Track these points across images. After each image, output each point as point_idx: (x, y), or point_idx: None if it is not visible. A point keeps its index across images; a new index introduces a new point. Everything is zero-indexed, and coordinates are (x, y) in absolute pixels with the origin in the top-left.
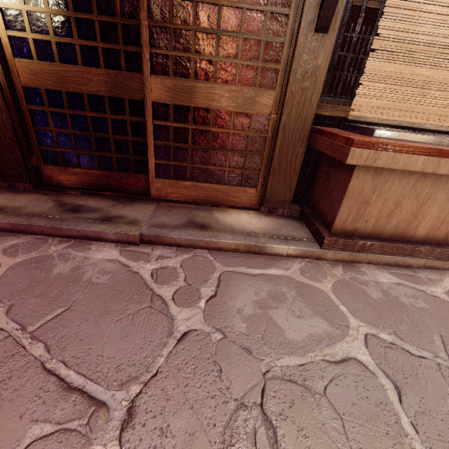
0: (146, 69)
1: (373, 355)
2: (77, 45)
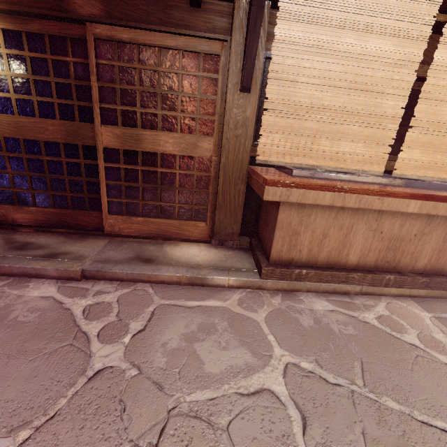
0: (96, 120)
1: (289, 385)
2: (35, 101)
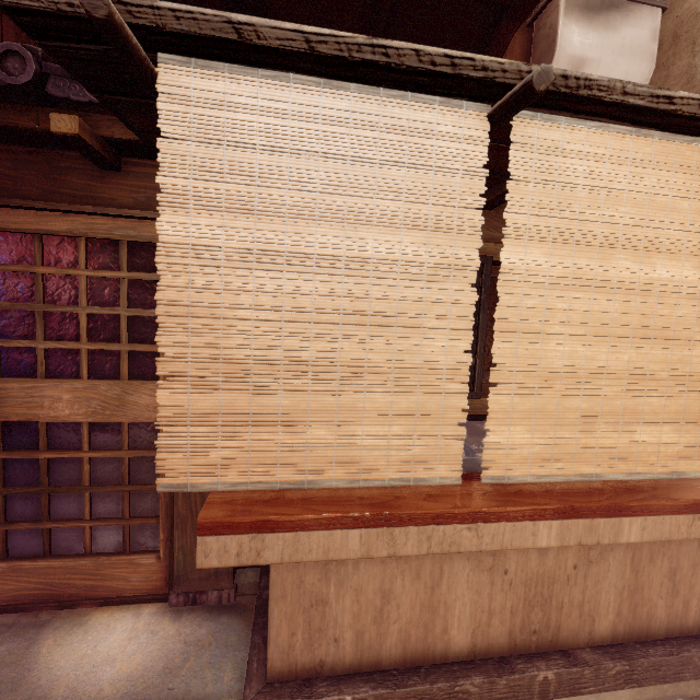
0: None
1: None
2: None
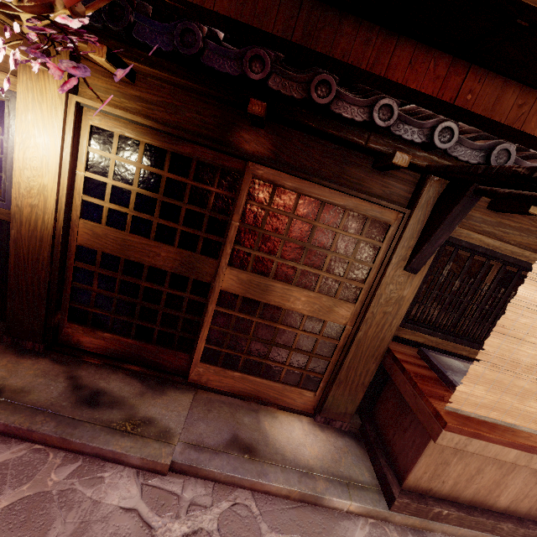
0: (224, 260)
1: None
2: (155, 222)
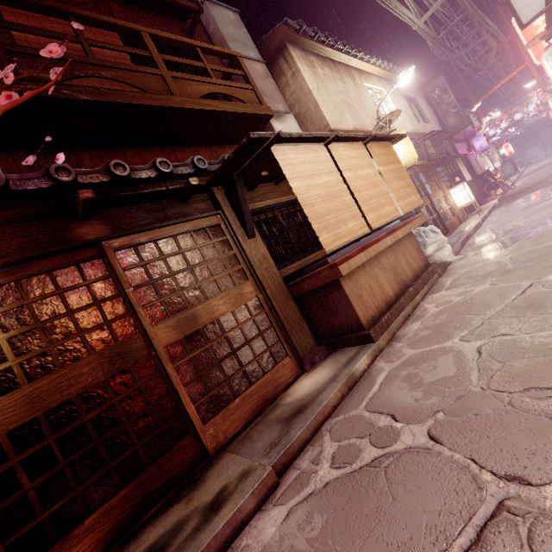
0: (146, 323)
1: (477, 340)
2: (51, 349)
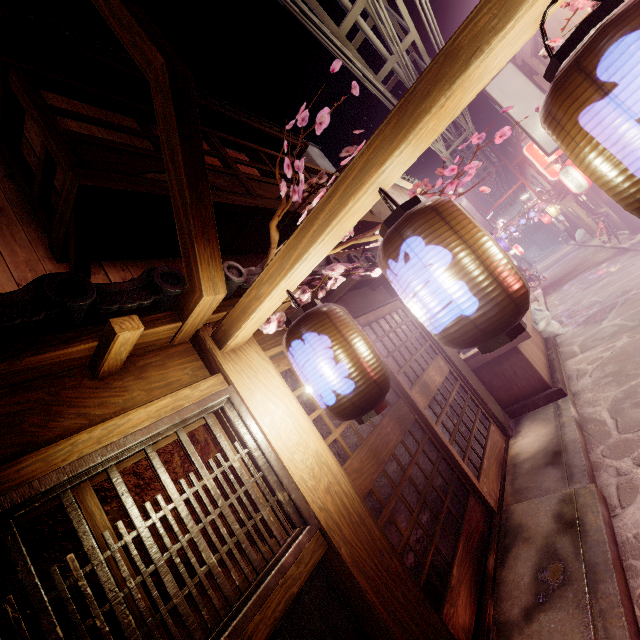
0: (406, 388)
1: None
2: None
